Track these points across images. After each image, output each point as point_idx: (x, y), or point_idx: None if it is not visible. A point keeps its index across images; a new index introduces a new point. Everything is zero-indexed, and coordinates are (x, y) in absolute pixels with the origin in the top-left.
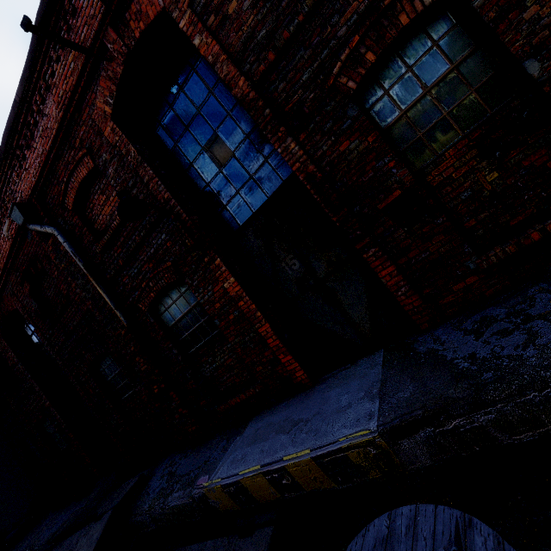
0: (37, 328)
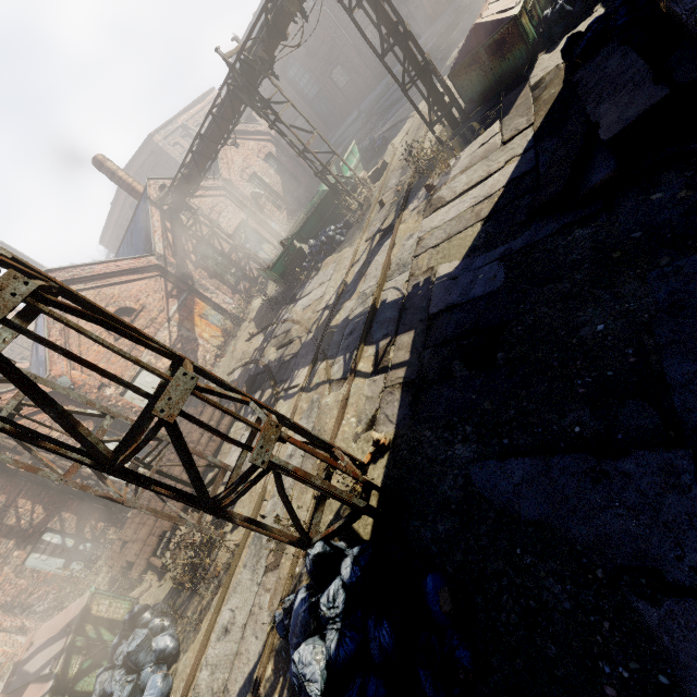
0: (303, 62)
